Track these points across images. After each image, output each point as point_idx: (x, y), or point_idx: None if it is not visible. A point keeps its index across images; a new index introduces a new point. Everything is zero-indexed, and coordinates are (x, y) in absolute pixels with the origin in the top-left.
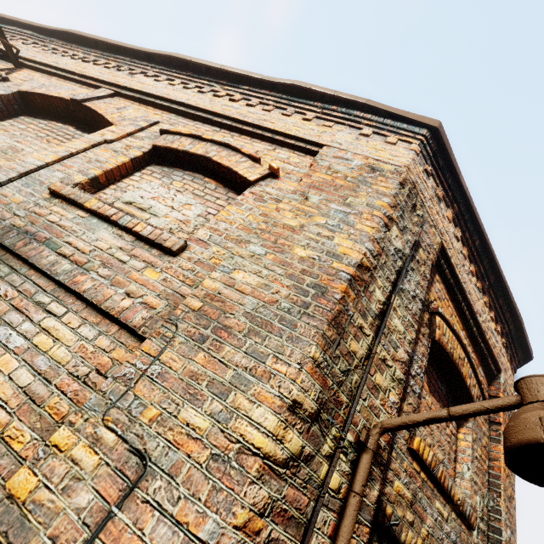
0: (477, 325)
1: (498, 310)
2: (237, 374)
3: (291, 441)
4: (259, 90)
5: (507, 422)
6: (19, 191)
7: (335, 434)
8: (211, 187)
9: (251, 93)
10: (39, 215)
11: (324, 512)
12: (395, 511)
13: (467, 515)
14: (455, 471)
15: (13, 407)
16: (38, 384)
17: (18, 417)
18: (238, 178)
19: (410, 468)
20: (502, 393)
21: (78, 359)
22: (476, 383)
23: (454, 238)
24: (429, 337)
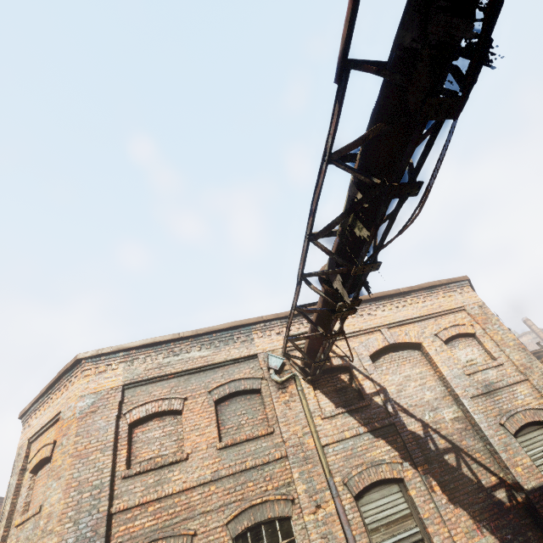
0: None
1: None
2: (540, 371)
3: None
4: (418, 292)
5: None
6: (463, 381)
7: None
8: (464, 340)
9: (417, 295)
10: (478, 381)
11: None
12: None
13: None
14: None
15: (536, 401)
16: (532, 396)
17: (538, 400)
18: (469, 333)
19: None
20: None
21: (528, 390)
22: None
23: None
24: None
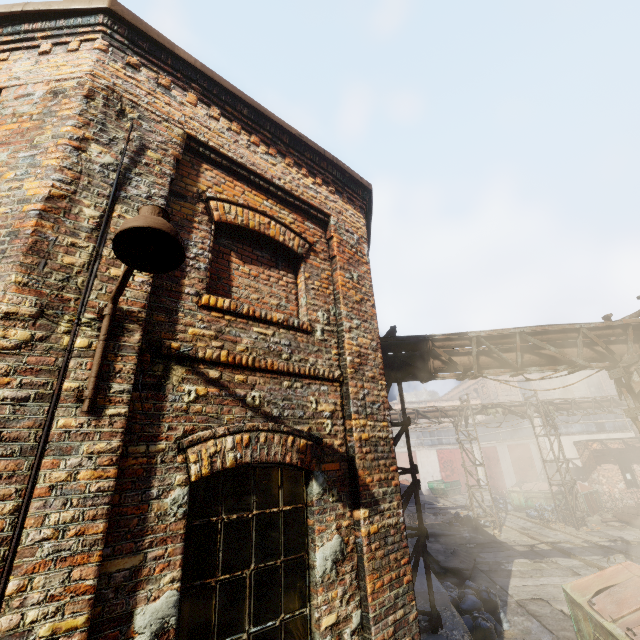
0: (281, 189)
1: (311, 165)
2: None
3: (16, 335)
4: None
5: (348, 252)
6: None
7: (70, 319)
8: None
9: None
10: None
11: (78, 360)
12: (185, 344)
13: (297, 326)
14: (298, 306)
15: None
16: None
17: None
18: None
19: (207, 318)
20: (334, 233)
21: None
22: (296, 237)
23: (210, 120)
24: (211, 222)
